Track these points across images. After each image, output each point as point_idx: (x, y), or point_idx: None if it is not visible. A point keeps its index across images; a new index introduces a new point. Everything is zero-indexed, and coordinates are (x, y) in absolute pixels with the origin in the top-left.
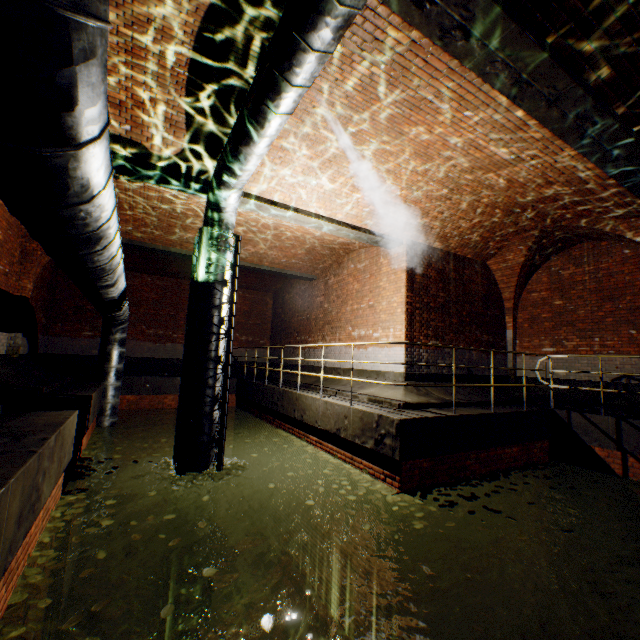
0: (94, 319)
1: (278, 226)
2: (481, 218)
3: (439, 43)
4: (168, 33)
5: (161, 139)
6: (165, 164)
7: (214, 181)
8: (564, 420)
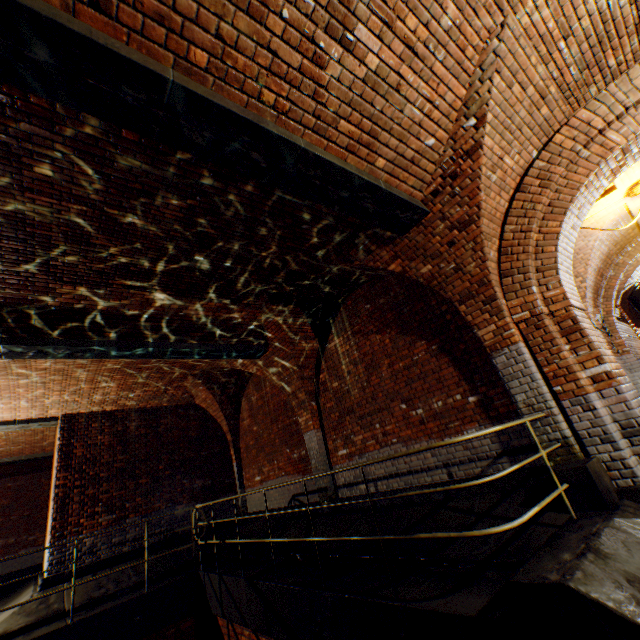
0: None
1: None
2: (117, 382)
3: None
4: None
5: None
6: None
7: None
8: (204, 584)
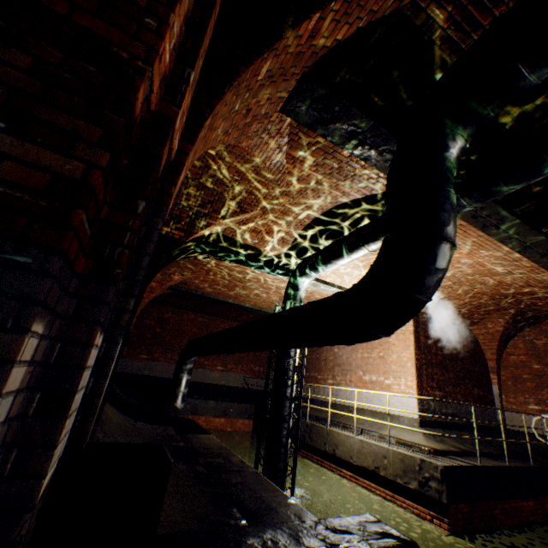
0: (150, 345)
1: (314, 292)
2: (471, 299)
3: (480, 230)
4: (312, 207)
5: (272, 247)
6: (267, 259)
7: (298, 271)
8: None
